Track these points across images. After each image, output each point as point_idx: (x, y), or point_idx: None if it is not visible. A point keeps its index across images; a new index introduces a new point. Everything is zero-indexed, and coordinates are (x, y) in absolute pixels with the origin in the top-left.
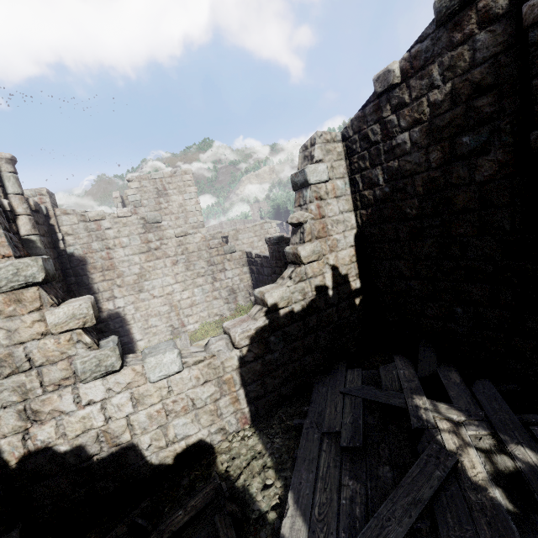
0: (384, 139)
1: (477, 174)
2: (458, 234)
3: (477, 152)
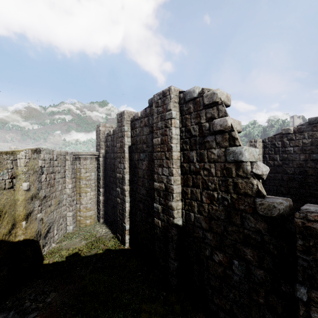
0: (282, 147)
1: (317, 165)
2: (308, 181)
3: (317, 160)
